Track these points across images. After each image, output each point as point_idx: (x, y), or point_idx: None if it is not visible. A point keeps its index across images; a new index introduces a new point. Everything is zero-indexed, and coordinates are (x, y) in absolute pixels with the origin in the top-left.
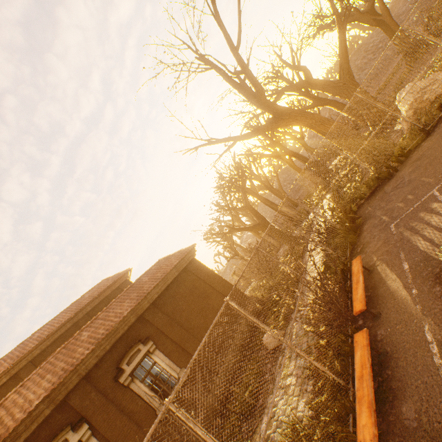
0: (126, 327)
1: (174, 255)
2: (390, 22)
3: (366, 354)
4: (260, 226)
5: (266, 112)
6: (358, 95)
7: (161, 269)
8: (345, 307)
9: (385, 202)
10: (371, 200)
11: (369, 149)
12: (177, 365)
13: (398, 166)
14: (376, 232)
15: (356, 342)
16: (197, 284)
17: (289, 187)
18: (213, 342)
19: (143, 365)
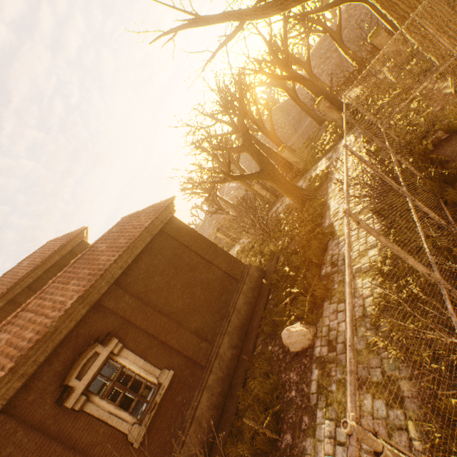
0: (73, 322)
1: (144, 212)
2: None
3: None
4: (264, 175)
5: None
6: None
7: (126, 233)
8: None
9: None
10: None
11: None
12: (156, 366)
13: None
14: None
15: None
16: (179, 251)
17: (280, 132)
18: (204, 327)
19: None
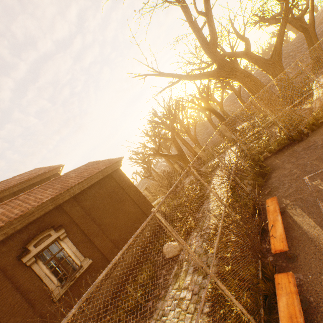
0: (43, 212)
1: (103, 162)
2: (312, 32)
3: (296, 304)
4: (178, 157)
5: (213, 61)
6: (299, 63)
7: (89, 170)
8: (259, 242)
9: (296, 158)
10: (280, 155)
11: (284, 115)
12: (82, 254)
13: (309, 133)
14: (286, 180)
15: (279, 284)
16: (117, 189)
17: (200, 137)
18: (119, 240)
19: (53, 246)
